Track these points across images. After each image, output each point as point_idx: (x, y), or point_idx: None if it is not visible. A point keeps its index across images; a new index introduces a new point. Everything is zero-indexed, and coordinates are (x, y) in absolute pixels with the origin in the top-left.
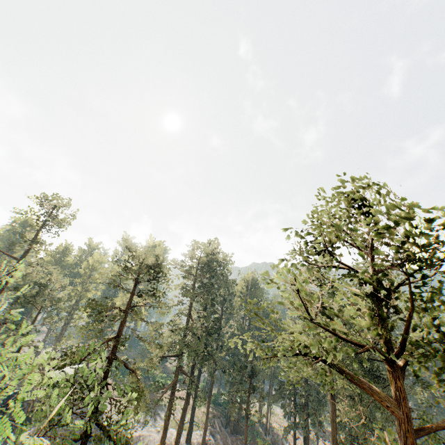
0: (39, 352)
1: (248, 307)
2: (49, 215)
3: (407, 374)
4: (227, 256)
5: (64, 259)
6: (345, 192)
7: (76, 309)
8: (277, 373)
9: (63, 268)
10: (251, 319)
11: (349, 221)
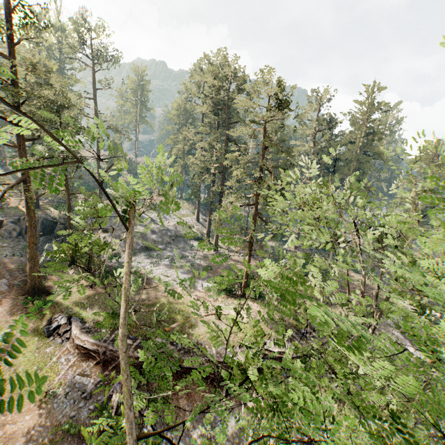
0: None
1: None
2: None
3: None
4: None
5: None
6: None
7: None
8: None
9: None
10: None
11: None
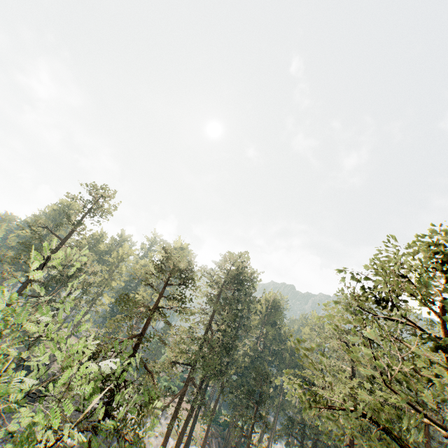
0: (59, 329)
1: (264, 328)
2: (95, 203)
3: (433, 443)
4: (252, 271)
5: (97, 245)
6: (437, 242)
7: (99, 295)
8: (285, 406)
9: (95, 253)
10: (266, 342)
11: (434, 274)
